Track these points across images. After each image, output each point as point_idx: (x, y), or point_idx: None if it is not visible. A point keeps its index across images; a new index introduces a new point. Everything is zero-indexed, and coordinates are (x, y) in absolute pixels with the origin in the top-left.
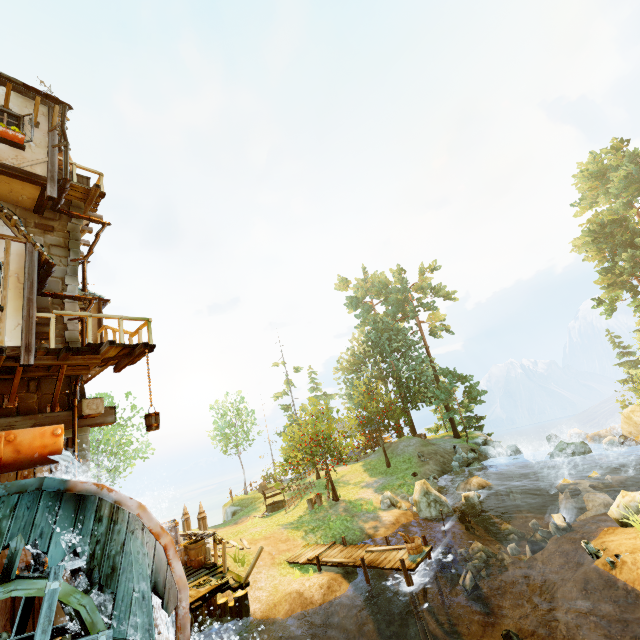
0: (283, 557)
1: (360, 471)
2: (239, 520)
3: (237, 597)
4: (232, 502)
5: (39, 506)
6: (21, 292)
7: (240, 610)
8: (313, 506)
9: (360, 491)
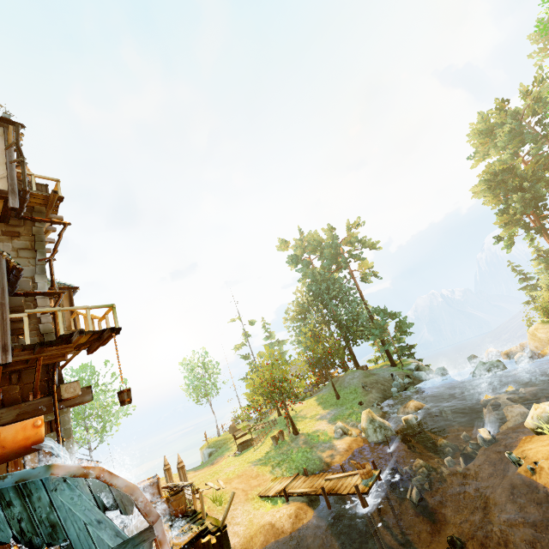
0: (255, 492)
1: (314, 405)
2: (215, 460)
3: (218, 535)
4: (207, 445)
5: (27, 494)
6: None
7: (222, 546)
8: (277, 442)
9: (316, 423)
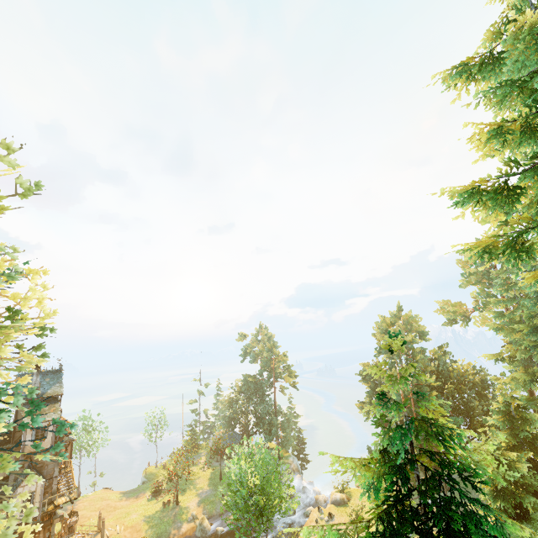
0: None
1: (207, 478)
2: (140, 494)
3: None
4: (146, 473)
5: None
6: (39, 498)
7: None
8: (165, 506)
9: (193, 499)
